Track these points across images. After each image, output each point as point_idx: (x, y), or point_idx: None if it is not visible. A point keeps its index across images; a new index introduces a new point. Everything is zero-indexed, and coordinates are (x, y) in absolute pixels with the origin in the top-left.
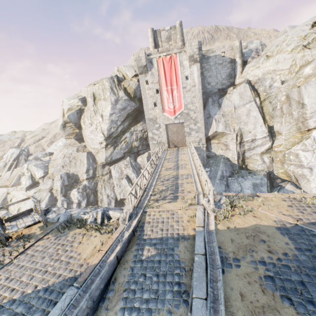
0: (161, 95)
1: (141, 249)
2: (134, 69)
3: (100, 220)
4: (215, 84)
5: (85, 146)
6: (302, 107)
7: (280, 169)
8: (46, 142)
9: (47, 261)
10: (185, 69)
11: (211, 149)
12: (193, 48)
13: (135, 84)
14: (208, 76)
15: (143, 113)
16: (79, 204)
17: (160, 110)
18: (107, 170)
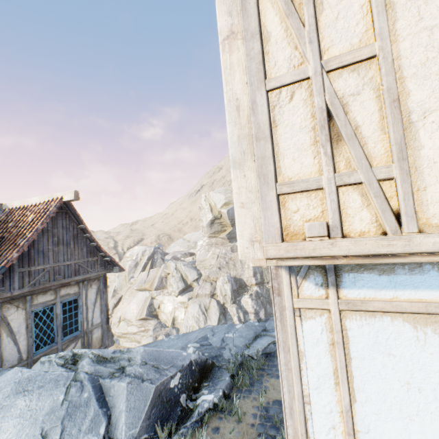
0: None
1: None
2: None
3: None
4: None
5: None
6: None
7: None
8: (152, 244)
9: None
10: None
11: None
12: None
13: None
14: None
15: None
16: (256, 315)
17: None
18: None
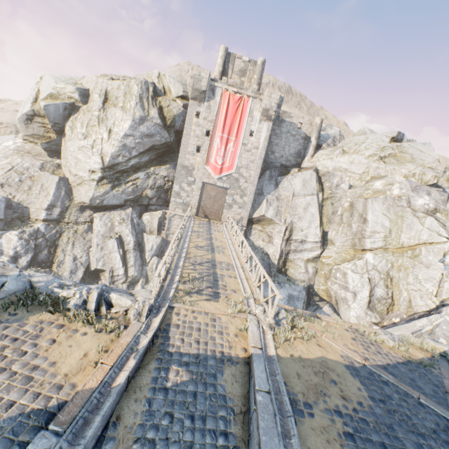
0: (212, 140)
1: (166, 369)
2: (183, 88)
3: (95, 307)
4: (279, 156)
5: (58, 166)
6: (364, 223)
7: (322, 285)
8: None
9: None
10: (254, 122)
11: (249, 236)
12: (272, 101)
13: (178, 108)
14: (275, 143)
15: (176, 154)
16: (14, 259)
17: (203, 160)
18: (87, 217)
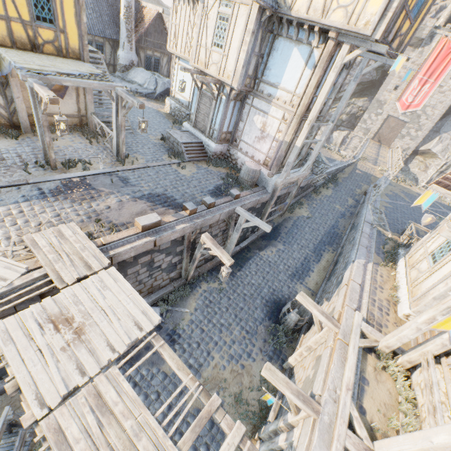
0: (411, 81)
1: (355, 170)
2: None
3: (337, 152)
4: None
5: None
6: None
7: None
8: None
9: (321, 152)
10: None
11: (408, 164)
12: None
13: None
14: None
15: (375, 89)
16: None
17: (396, 97)
18: None
